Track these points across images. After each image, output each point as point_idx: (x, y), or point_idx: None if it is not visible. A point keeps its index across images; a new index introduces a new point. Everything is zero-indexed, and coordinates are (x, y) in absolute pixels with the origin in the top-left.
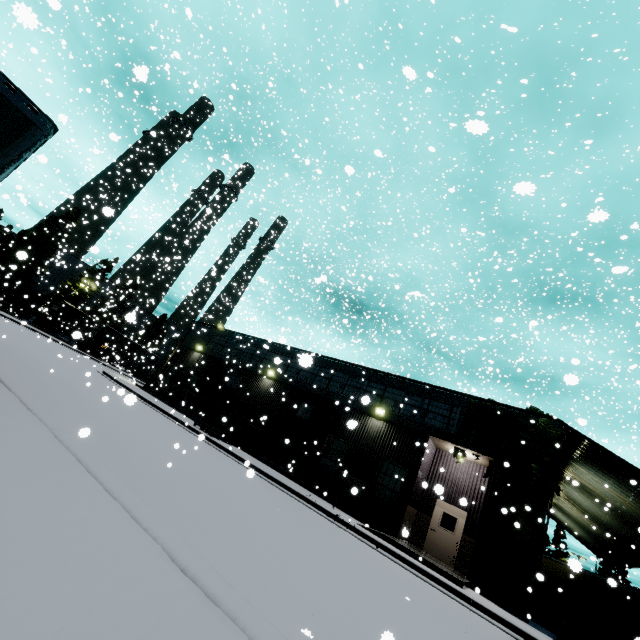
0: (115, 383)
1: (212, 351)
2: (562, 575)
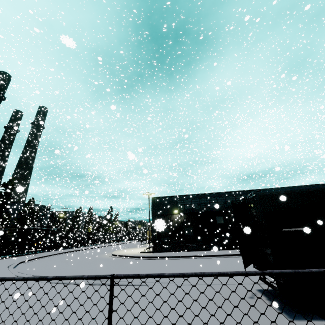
0: (186, 258)
1: (187, 210)
2: None
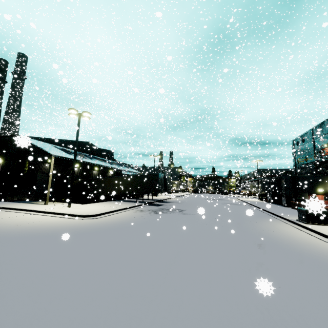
0: None
1: None
2: (76, 183)
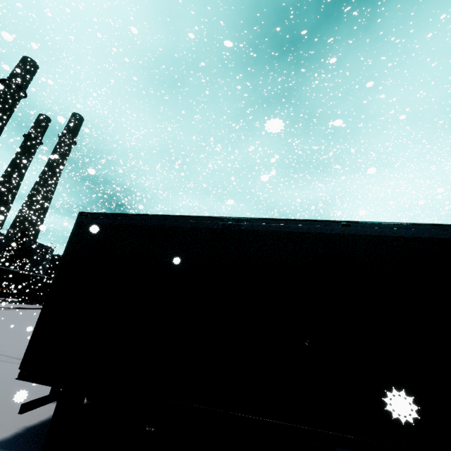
0: None
1: None
2: None
